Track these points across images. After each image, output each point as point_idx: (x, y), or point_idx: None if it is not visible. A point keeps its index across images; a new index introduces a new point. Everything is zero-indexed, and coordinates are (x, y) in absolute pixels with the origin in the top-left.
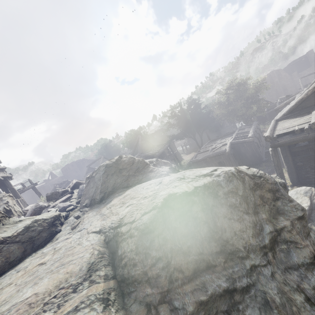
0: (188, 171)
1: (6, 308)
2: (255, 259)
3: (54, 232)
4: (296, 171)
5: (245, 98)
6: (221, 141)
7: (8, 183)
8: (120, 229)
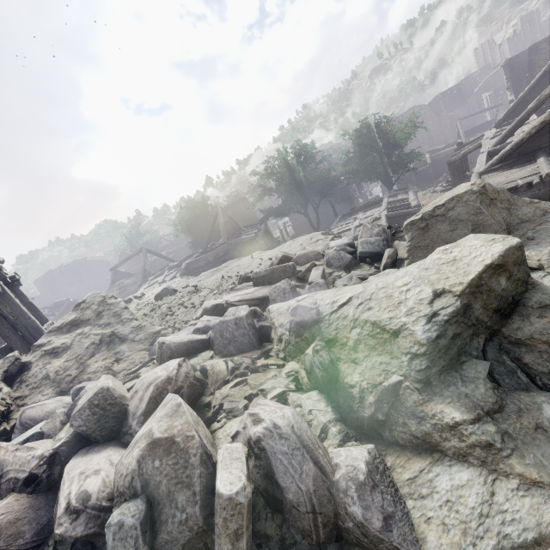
0: None
1: None
2: None
3: None
4: None
5: (392, 145)
6: (366, 215)
7: (19, 292)
8: None
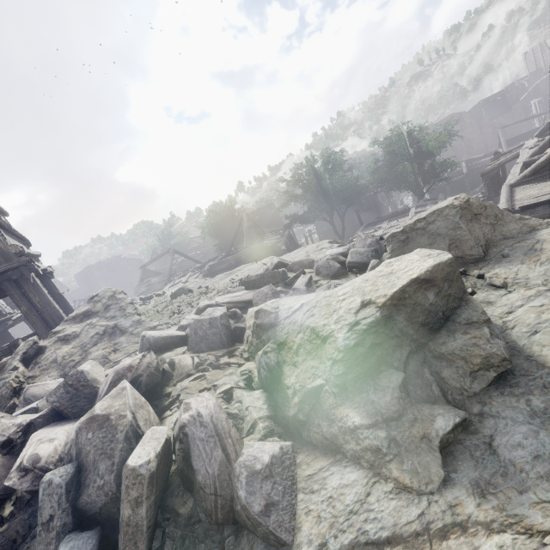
0: None
1: None
2: None
3: None
4: None
5: (424, 154)
6: (391, 224)
7: (51, 284)
8: None
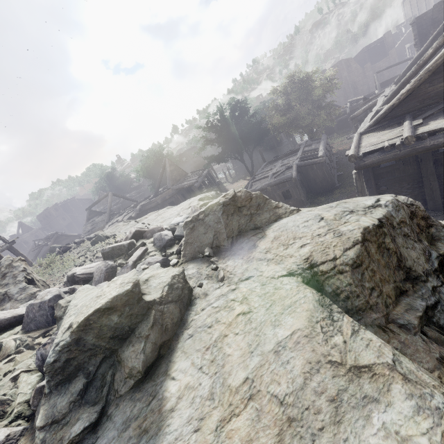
0: (342, 203)
1: (271, 347)
2: (433, 281)
3: (190, 289)
4: None
5: (311, 101)
6: (283, 163)
7: None
8: (318, 268)
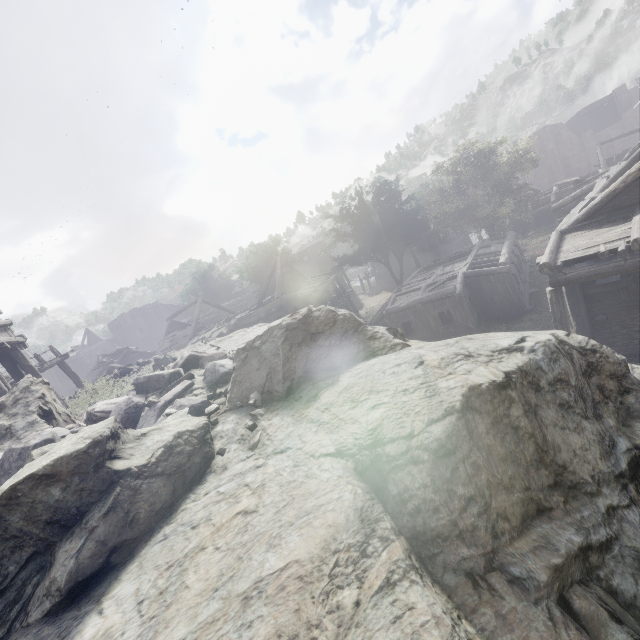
0: (464, 340)
1: (244, 587)
2: (611, 495)
3: (210, 455)
4: (593, 332)
5: (493, 183)
6: (445, 271)
7: (19, 355)
8: (383, 449)
